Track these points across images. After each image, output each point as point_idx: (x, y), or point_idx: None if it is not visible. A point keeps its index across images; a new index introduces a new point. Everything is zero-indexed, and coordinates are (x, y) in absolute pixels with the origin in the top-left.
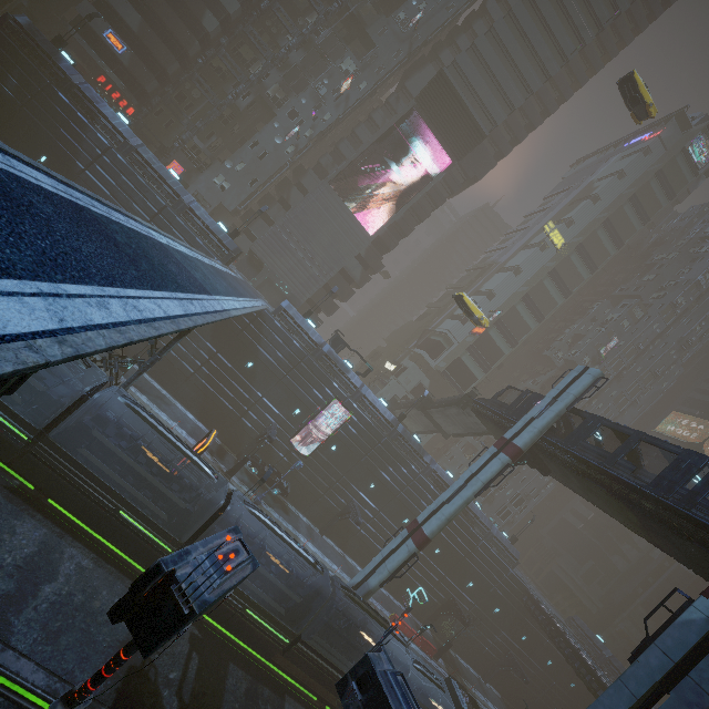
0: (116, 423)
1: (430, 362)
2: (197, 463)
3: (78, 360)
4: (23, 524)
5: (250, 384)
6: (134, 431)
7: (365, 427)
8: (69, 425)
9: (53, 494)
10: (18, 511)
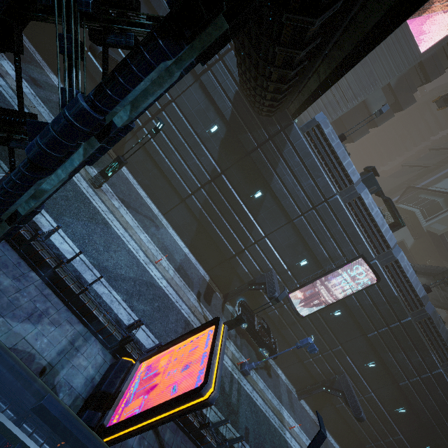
0: None
1: (420, 222)
2: None
3: None
4: None
5: (253, 219)
6: None
7: (385, 298)
8: None
9: None
10: None
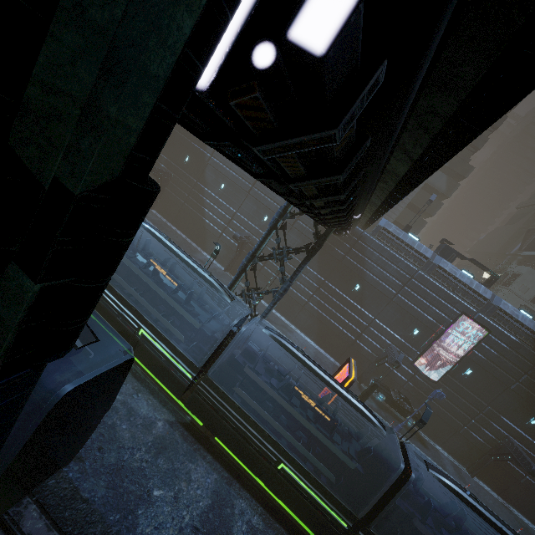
0: (263, 357)
1: None
2: (357, 407)
3: (222, 293)
4: (197, 468)
5: (360, 307)
6: (279, 365)
7: (508, 346)
8: (223, 361)
9: (218, 435)
10: (191, 451)
